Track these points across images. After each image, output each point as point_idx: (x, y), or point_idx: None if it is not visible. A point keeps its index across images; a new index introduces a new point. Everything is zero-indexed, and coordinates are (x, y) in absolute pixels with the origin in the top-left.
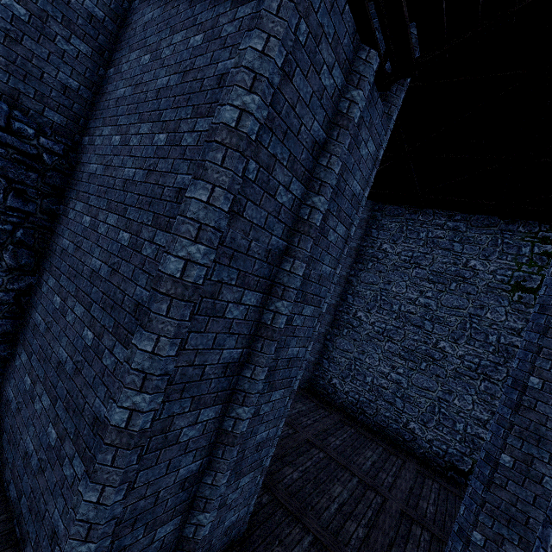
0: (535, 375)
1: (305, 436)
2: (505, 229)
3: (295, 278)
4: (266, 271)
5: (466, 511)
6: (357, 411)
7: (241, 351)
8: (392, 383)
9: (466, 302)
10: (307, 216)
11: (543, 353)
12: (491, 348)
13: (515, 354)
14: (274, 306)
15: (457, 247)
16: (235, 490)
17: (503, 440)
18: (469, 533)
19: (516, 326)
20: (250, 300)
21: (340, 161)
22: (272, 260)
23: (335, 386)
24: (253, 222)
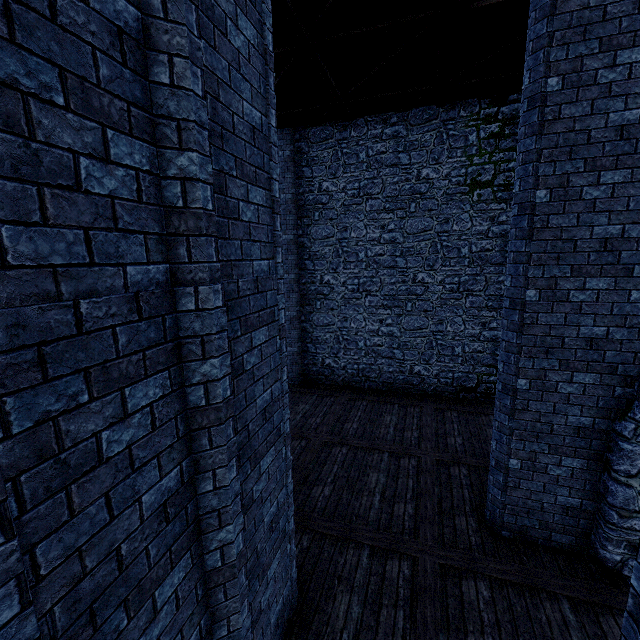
0: (530, 288)
1: (321, 440)
2: (447, 119)
3: (212, 315)
4: (152, 332)
5: (498, 445)
6: (361, 381)
7: (179, 469)
8: (386, 337)
9: (430, 221)
10: (182, 200)
11: (534, 260)
12: (466, 262)
13: (488, 258)
14: (199, 375)
15: (404, 158)
16: (265, 589)
17: (515, 366)
18: (506, 463)
19: (483, 229)
20: (146, 396)
21: (195, 67)
22: (151, 308)
23: (331, 366)
24: (53, 266)
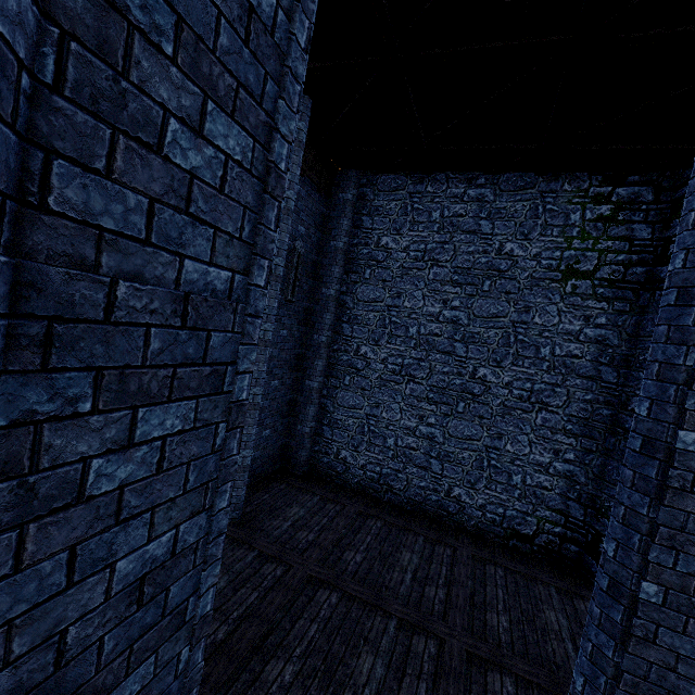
0: (687, 427)
1: (305, 571)
2: (547, 190)
3: None
4: None
5: (587, 688)
6: (381, 490)
7: None
8: (423, 440)
9: (506, 306)
10: None
11: None
12: (545, 366)
13: (575, 367)
14: None
15: (485, 226)
16: None
17: (640, 555)
18: None
19: (573, 328)
20: None
21: None
22: None
23: (346, 461)
24: None
